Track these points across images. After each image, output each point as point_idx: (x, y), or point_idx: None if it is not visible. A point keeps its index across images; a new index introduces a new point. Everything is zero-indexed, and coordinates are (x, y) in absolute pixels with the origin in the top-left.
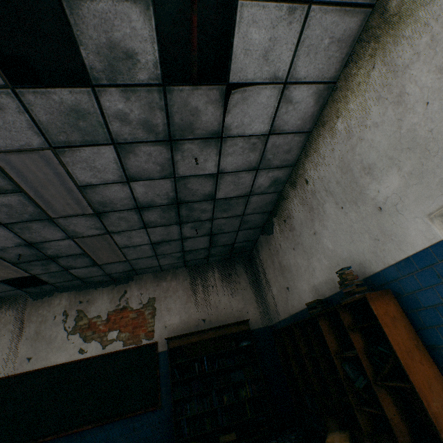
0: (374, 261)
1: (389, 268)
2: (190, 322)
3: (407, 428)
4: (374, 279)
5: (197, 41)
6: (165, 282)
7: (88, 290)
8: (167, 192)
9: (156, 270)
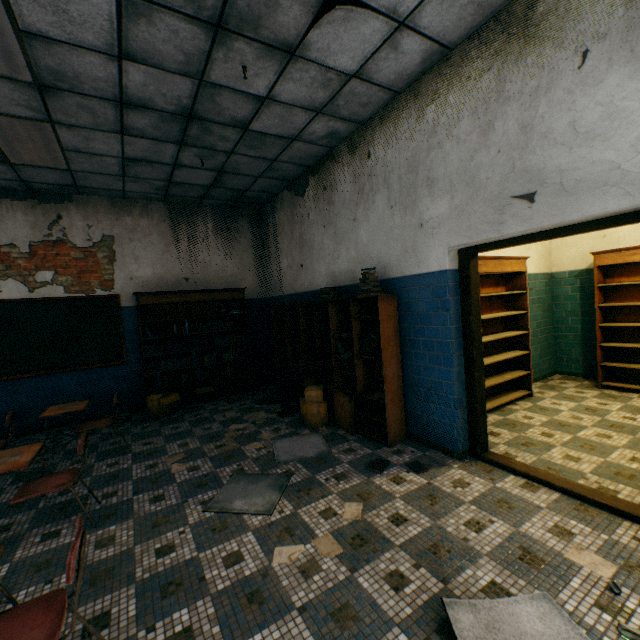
0: (396, 268)
1: (404, 278)
2: (167, 278)
3: (365, 383)
4: (389, 283)
5: None
6: (129, 218)
7: None
8: (180, 95)
9: (115, 196)
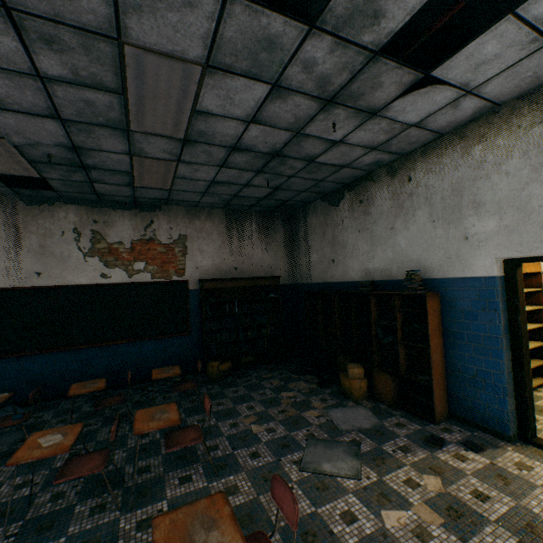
0: (437, 271)
1: (446, 279)
2: (222, 267)
3: (406, 365)
4: (429, 282)
5: (429, 2)
6: (198, 221)
7: (103, 209)
8: (277, 142)
9: (190, 205)
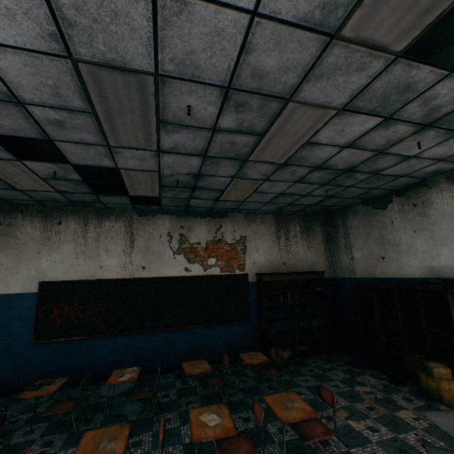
0: None
1: None
2: (273, 263)
3: None
4: None
5: None
6: (254, 225)
7: (187, 217)
8: (356, 161)
9: (248, 212)
